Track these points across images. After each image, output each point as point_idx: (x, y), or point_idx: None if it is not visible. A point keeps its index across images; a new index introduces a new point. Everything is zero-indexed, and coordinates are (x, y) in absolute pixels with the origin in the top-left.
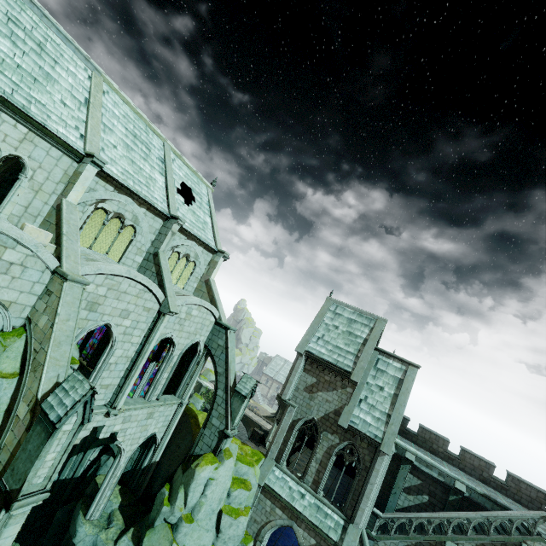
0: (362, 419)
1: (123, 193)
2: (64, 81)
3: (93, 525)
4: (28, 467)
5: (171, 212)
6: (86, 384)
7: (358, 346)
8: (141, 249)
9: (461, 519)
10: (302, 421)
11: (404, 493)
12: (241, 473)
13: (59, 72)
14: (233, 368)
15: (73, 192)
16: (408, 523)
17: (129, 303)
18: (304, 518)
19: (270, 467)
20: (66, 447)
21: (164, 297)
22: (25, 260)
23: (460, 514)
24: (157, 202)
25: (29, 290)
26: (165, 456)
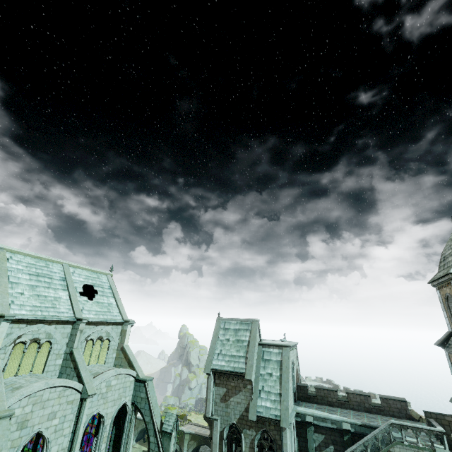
0: (264, 406)
1: (34, 323)
2: None
3: None
4: None
5: (76, 316)
6: None
7: (245, 349)
8: (59, 353)
9: None
10: (226, 429)
11: (318, 451)
12: None
13: None
14: (157, 413)
15: None
16: None
17: (53, 406)
18: None
19: None
20: None
21: (82, 385)
22: None
23: (347, 450)
24: (63, 314)
25: None
26: None
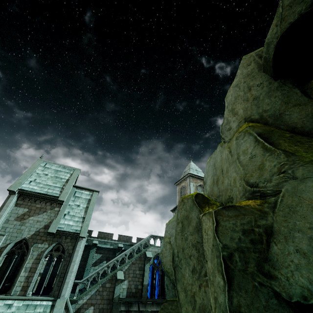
0: (66, 224)
1: None
2: None
3: None
4: None
5: None
6: None
7: (63, 183)
8: None
9: (123, 256)
10: (12, 244)
11: (93, 267)
12: None
13: None
14: None
15: None
16: (97, 275)
17: None
18: None
19: None
20: None
21: None
22: None
23: (122, 253)
24: None
25: None
26: None
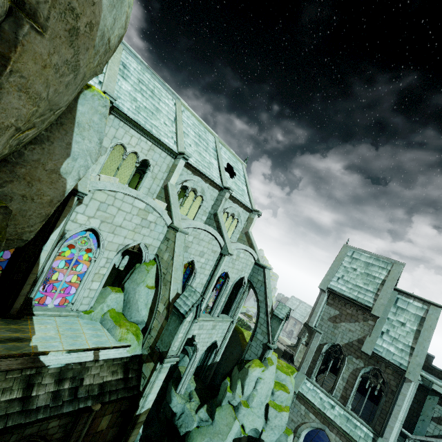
0: (385, 348)
1: (196, 175)
2: (164, 110)
3: (181, 397)
4: (171, 339)
5: (223, 184)
6: (197, 293)
7: (377, 286)
8: (205, 211)
9: None
10: (328, 345)
11: (434, 422)
12: (280, 379)
13: (161, 105)
14: (270, 298)
15: (173, 177)
16: None
17: (204, 247)
18: (336, 425)
19: (302, 380)
20: (187, 331)
21: (223, 243)
22: (156, 220)
23: None
24: (215, 179)
25: (157, 238)
26: (223, 359)
